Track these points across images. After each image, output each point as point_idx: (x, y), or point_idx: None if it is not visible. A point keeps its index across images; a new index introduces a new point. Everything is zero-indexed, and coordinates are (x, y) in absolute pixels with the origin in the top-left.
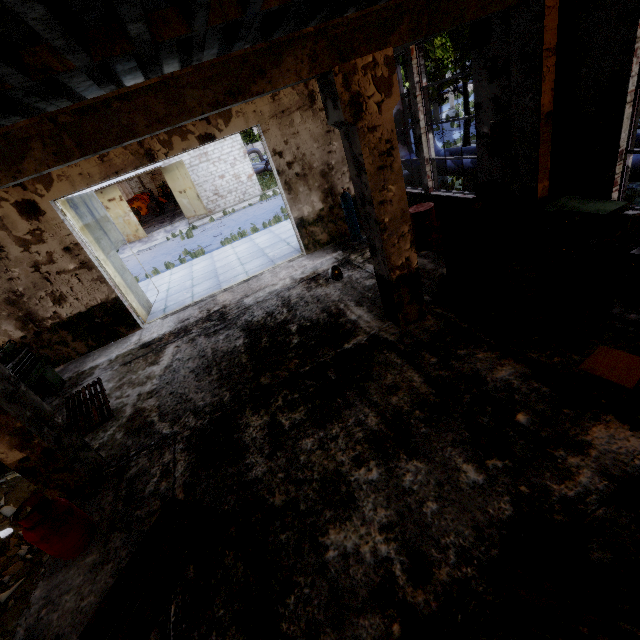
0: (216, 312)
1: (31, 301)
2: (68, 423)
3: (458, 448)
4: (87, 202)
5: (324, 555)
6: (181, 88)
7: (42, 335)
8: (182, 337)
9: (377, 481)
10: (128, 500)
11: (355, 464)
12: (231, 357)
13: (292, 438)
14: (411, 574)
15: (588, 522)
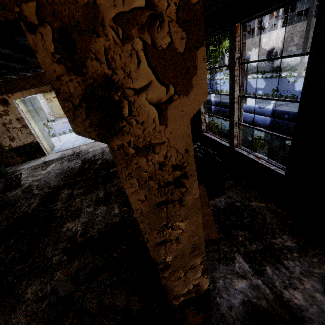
0: (77, 153)
1: (0, 138)
2: (3, 187)
3: (118, 204)
4: (32, 100)
5: (62, 229)
6: (42, 77)
7: (3, 153)
8: (59, 161)
9: (90, 211)
10: (13, 212)
11: (87, 206)
12: (72, 170)
13: (74, 198)
14: (81, 234)
15: (134, 224)
